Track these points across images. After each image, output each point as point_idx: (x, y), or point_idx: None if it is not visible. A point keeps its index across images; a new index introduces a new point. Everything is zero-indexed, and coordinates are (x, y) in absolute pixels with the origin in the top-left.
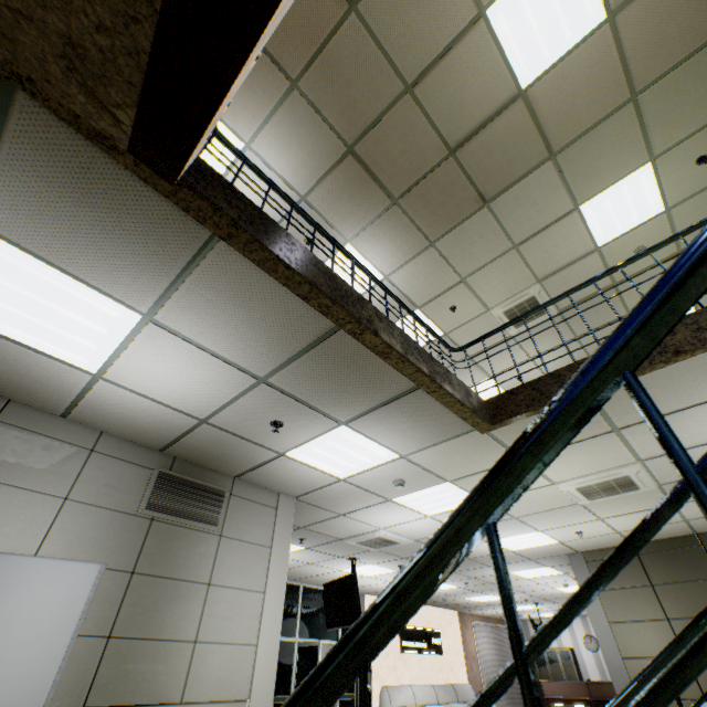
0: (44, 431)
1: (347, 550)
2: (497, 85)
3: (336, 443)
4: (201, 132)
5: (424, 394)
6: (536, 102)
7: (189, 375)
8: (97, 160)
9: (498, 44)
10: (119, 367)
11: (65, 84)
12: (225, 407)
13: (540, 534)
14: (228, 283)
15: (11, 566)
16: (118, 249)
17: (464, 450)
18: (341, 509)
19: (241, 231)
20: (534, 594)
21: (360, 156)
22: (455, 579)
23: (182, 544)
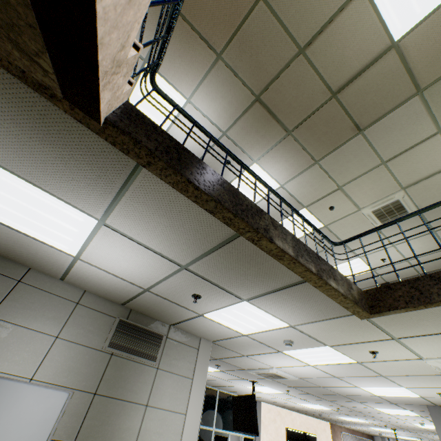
0: (49, 289)
1: (249, 376)
2: (373, 40)
3: (240, 312)
4: (96, 67)
5: (311, 286)
6: (406, 50)
7: (133, 260)
8: (49, 108)
9: (375, 8)
10: (89, 253)
11: (2, 42)
12: (160, 282)
13: (404, 389)
14: (153, 199)
15: (10, 389)
16: (75, 174)
17: (343, 327)
18: (244, 352)
19: (157, 159)
20: (392, 424)
21: (264, 102)
22: (329, 404)
23: (130, 373)
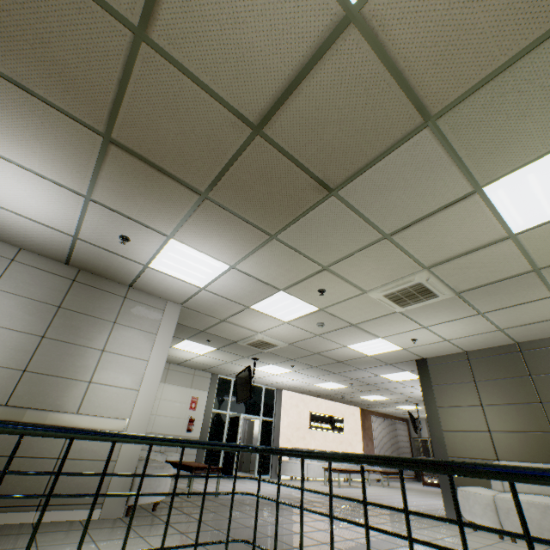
0: None
1: None
2: (299, 3)
3: None
4: None
5: None
6: (385, 27)
7: None
8: None
9: None
10: None
11: None
12: None
13: None
14: None
15: None
16: None
17: None
18: None
19: None
20: None
21: (126, 144)
22: None
23: None
